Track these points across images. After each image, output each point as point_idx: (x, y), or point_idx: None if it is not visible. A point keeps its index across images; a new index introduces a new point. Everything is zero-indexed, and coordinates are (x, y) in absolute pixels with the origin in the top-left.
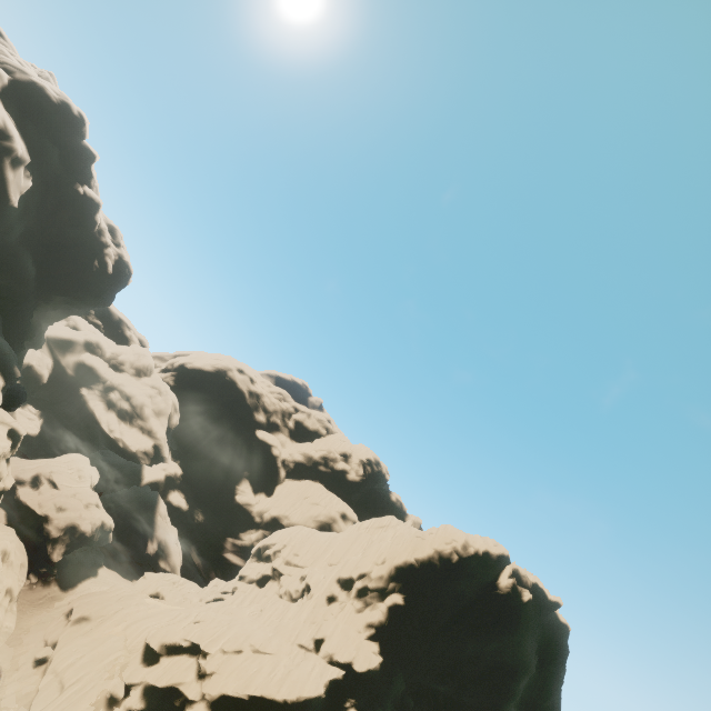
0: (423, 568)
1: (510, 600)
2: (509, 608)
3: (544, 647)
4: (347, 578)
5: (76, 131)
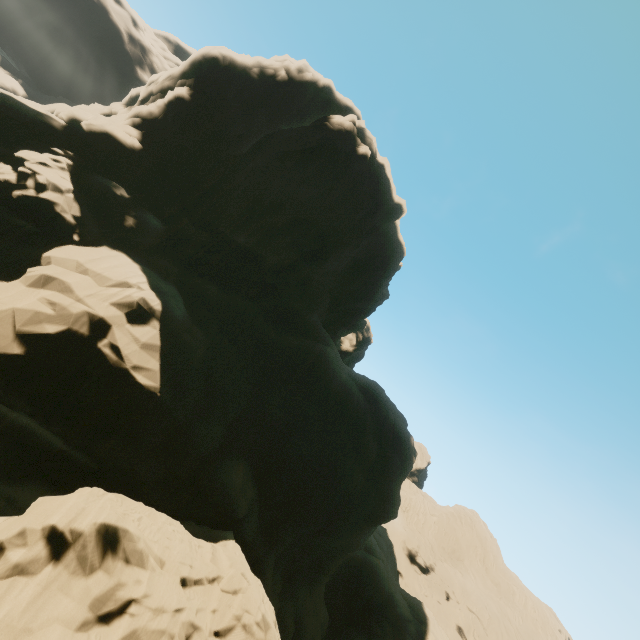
0: (231, 72)
1: (340, 143)
2: (335, 146)
3: (373, 256)
4: (134, 95)
5: None
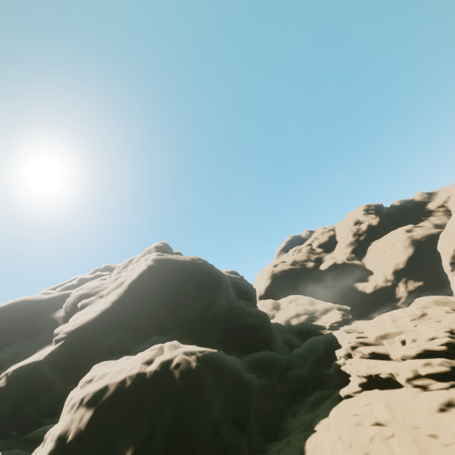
0: None
1: None
2: None
3: None
4: None
5: (171, 251)
